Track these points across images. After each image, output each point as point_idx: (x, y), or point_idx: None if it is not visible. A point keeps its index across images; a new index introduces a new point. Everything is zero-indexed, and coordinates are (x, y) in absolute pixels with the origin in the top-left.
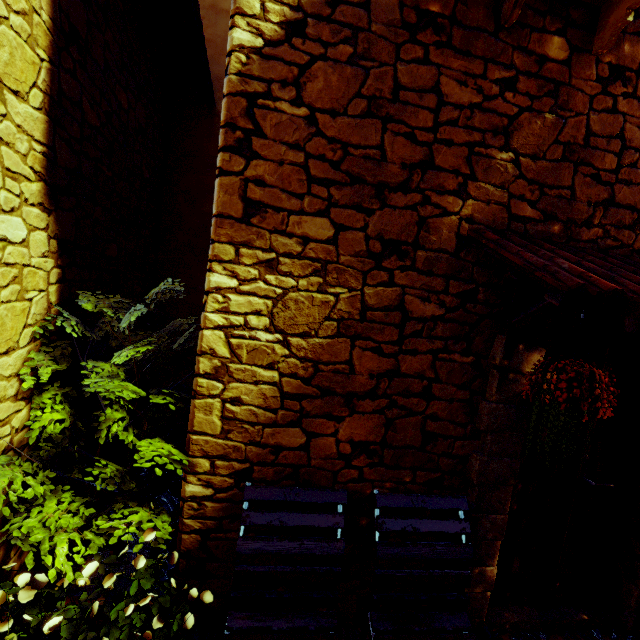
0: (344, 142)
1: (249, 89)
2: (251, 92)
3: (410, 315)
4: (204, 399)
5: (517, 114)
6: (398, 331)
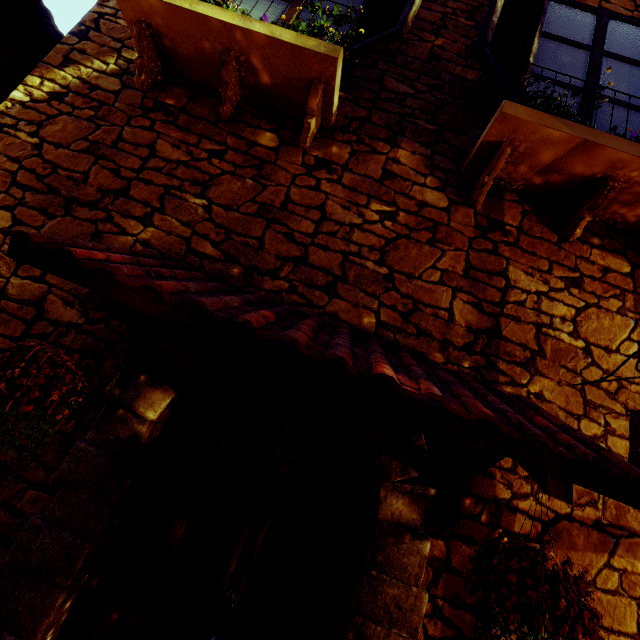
0: (57, 165)
1: (3, 122)
2: (3, 123)
3: (46, 315)
4: None
5: (220, 175)
6: (25, 328)
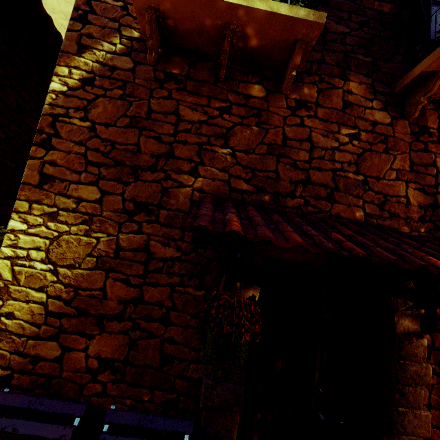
0: (113, 141)
1: (55, 112)
2: (56, 114)
3: (154, 255)
4: None
5: (232, 126)
6: (144, 267)
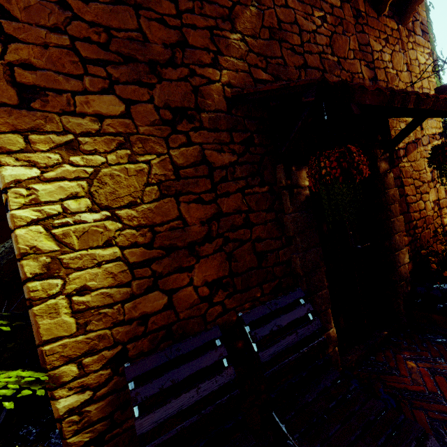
0: (105, 26)
1: None
2: None
3: (214, 166)
4: (44, 303)
5: (232, 6)
6: (209, 181)
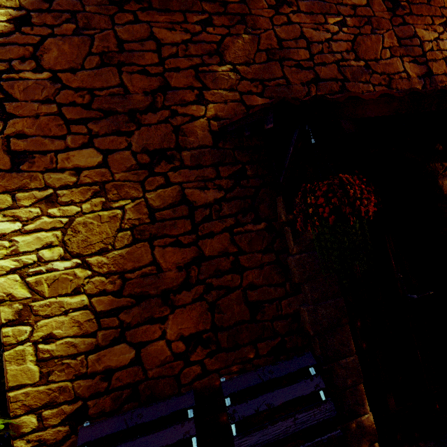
0: (89, 88)
1: None
2: None
3: (195, 205)
4: (13, 348)
5: (221, 40)
6: (190, 221)
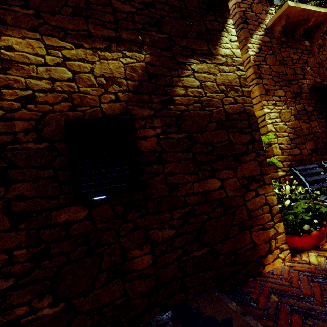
0: (278, 72)
1: (256, 64)
2: (257, 64)
3: (307, 111)
4: (274, 145)
5: (306, 59)
6: (306, 116)
